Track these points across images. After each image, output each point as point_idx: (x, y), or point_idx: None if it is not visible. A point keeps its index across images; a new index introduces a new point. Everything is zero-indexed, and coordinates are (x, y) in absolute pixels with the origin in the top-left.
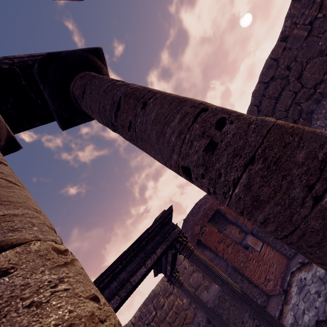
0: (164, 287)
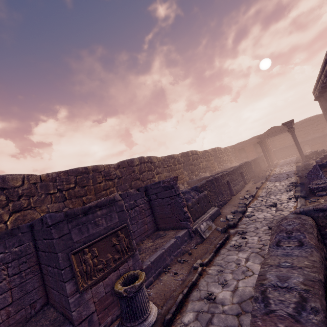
0: (229, 149)
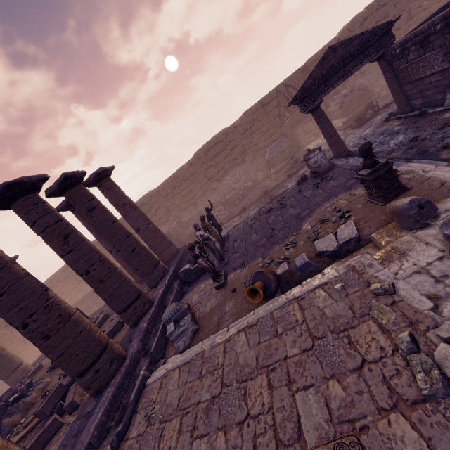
0: None
